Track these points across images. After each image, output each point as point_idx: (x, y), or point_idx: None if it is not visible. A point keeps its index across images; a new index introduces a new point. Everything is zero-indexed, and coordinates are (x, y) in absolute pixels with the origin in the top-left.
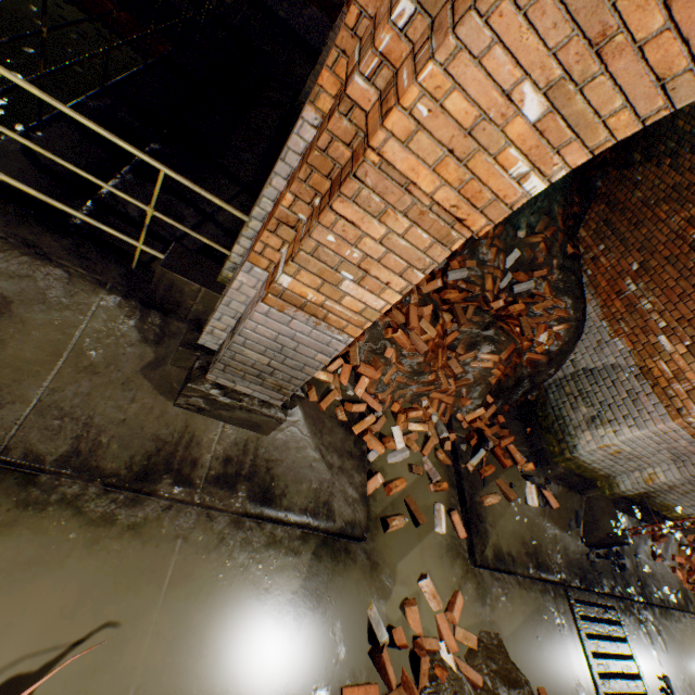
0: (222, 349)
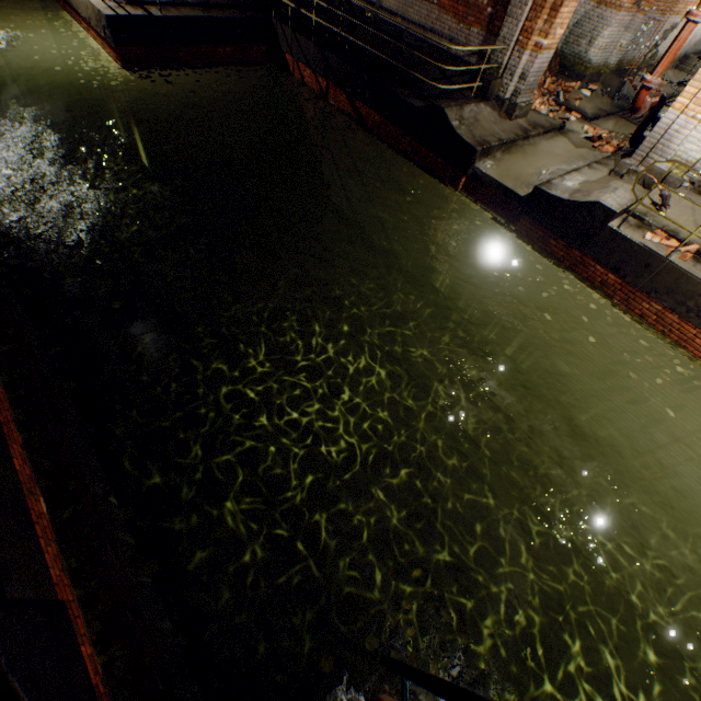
0: (518, 90)
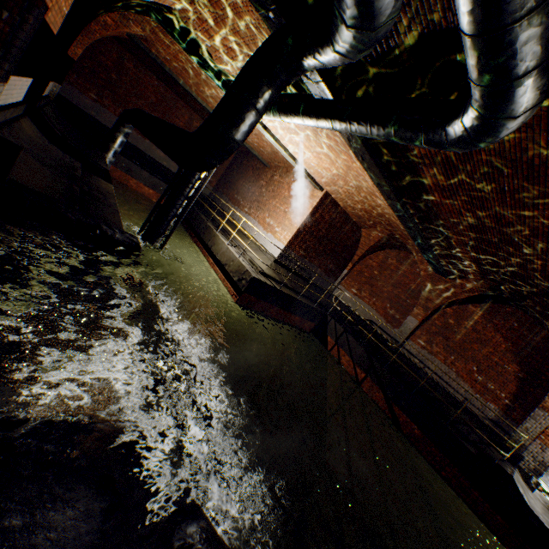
0: (538, 470)
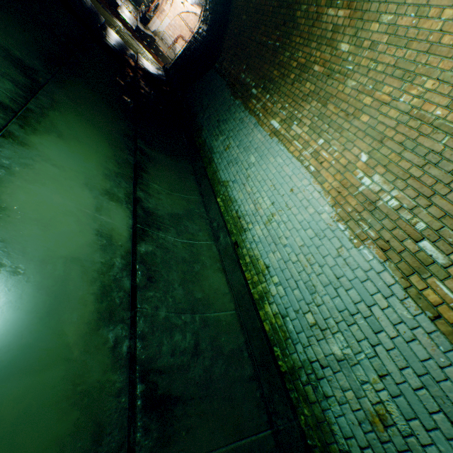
0: None
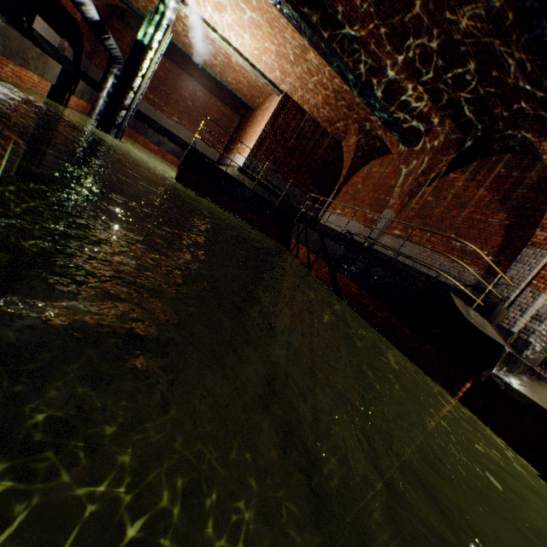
0: (530, 328)
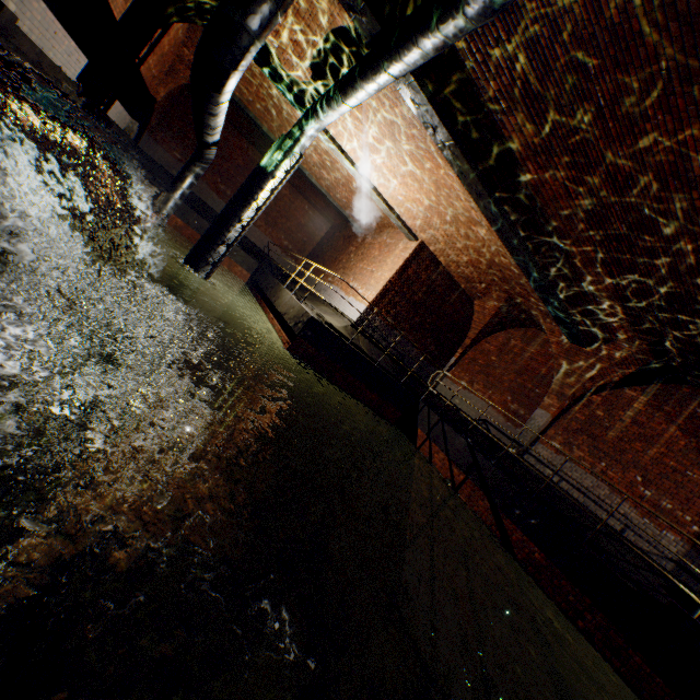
0: None
